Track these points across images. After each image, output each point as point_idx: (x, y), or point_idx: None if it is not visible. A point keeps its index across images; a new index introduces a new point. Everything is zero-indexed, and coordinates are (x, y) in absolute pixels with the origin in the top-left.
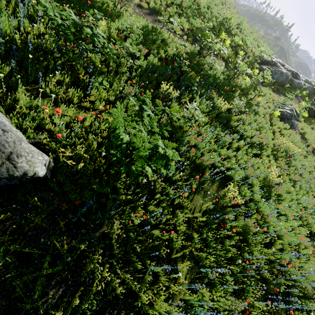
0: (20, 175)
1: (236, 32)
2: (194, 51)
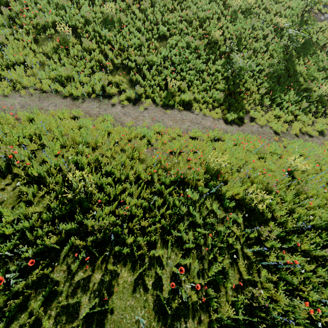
0: None
1: None
2: None
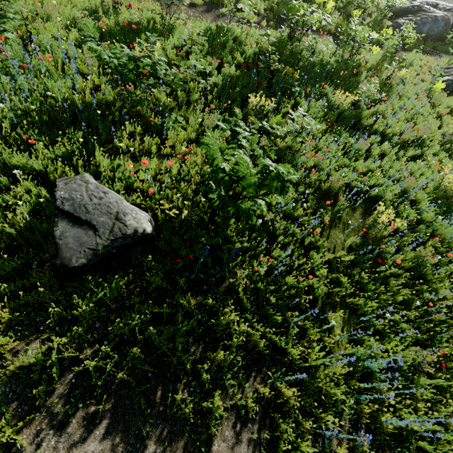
0: (132, 233)
1: None
2: (282, 38)
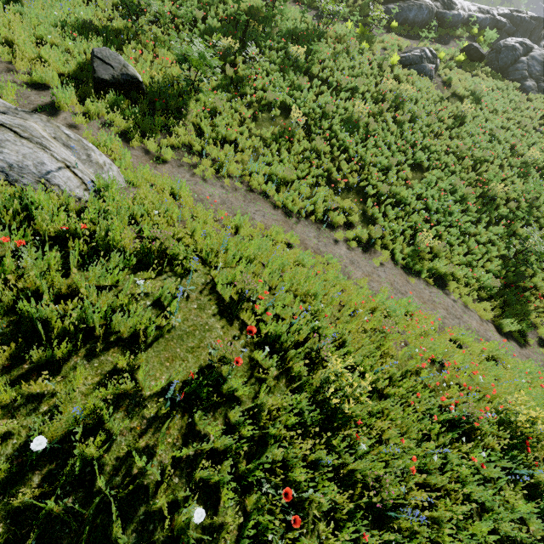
0: (131, 75)
1: None
2: (263, 4)
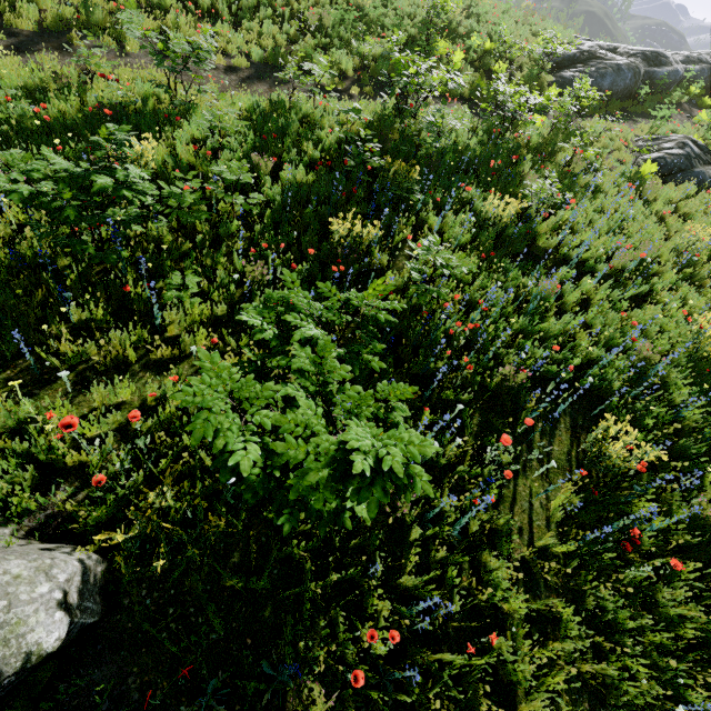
0: None
1: (468, 28)
2: (386, 111)
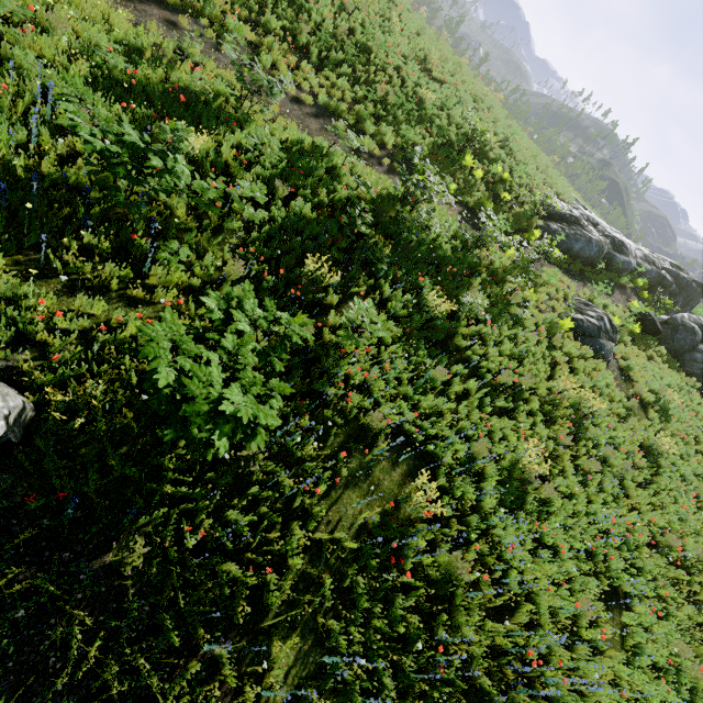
0: None
1: (497, 156)
2: (396, 192)
